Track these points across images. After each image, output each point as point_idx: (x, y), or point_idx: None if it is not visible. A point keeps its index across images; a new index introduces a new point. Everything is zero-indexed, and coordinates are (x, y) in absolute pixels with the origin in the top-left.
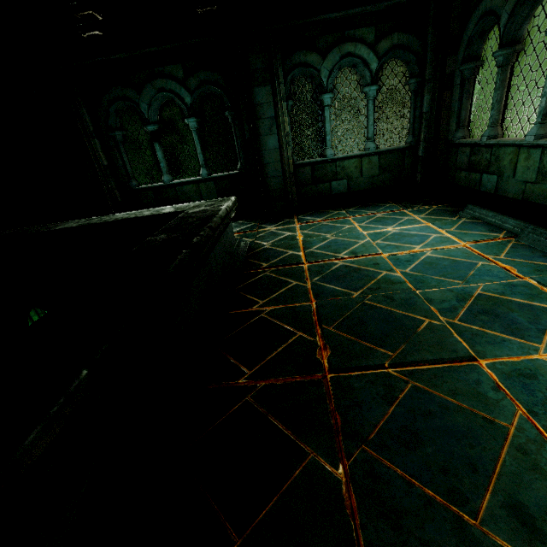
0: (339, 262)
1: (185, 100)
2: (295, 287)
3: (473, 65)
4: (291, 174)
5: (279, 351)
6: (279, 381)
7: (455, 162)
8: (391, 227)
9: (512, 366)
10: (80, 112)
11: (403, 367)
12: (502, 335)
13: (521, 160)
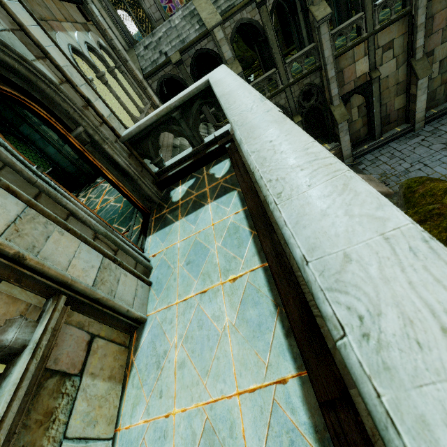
0: None
1: None
2: None
3: None
4: (77, 160)
5: None
6: None
7: None
8: None
9: None
10: None
11: None
12: None
13: None
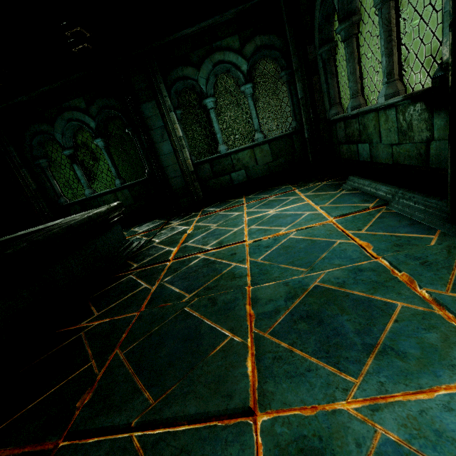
0: (201, 256)
1: (90, 125)
2: (140, 292)
3: (327, 47)
4: (190, 173)
5: (48, 394)
6: (5, 453)
7: (336, 138)
8: (273, 210)
9: (297, 428)
10: (8, 149)
11: (154, 429)
12: (311, 358)
13: (382, 123)
